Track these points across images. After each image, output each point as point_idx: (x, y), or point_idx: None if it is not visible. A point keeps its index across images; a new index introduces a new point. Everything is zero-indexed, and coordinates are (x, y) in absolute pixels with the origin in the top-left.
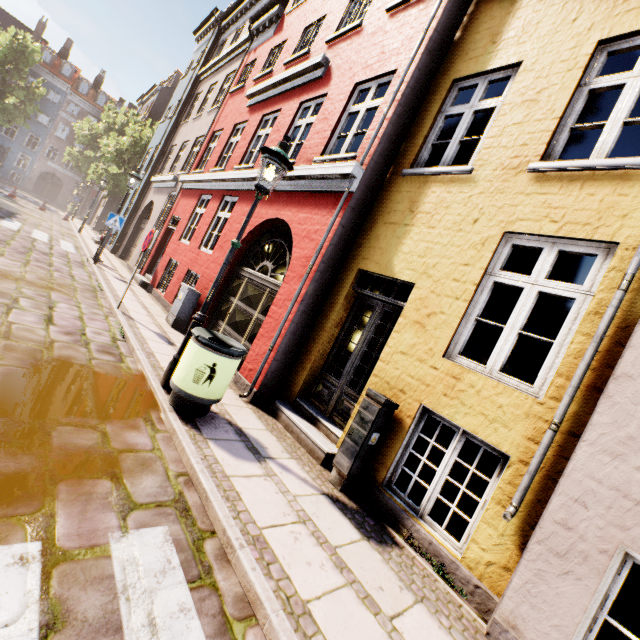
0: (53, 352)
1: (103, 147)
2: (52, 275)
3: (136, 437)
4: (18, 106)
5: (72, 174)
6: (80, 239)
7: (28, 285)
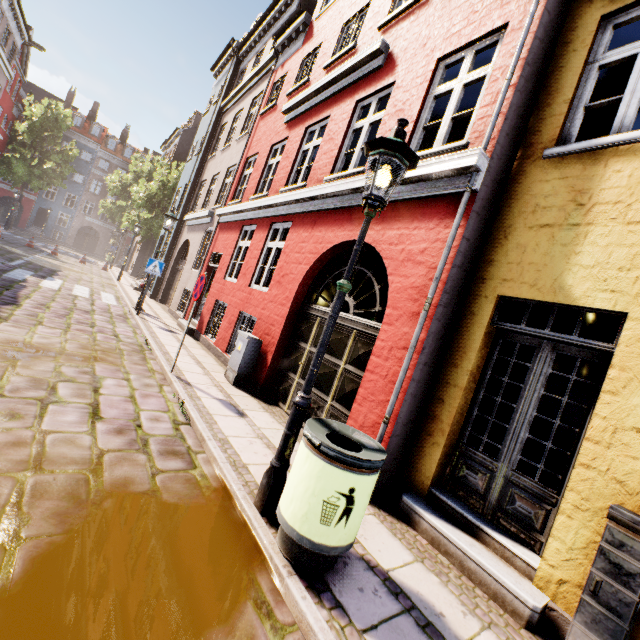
0: (102, 477)
1: (134, 194)
2: (95, 339)
3: None
4: (55, 169)
5: (107, 225)
6: (120, 288)
7: (68, 360)
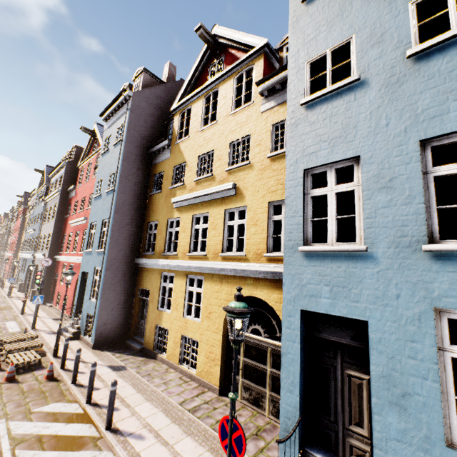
0: None
1: None
2: None
3: None
4: None
5: None
6: None
7: None
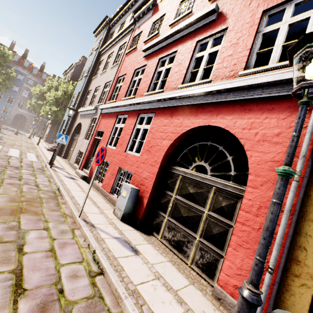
0: None
1: (48, 97)
2: (21, 190)
3: None
4: (2, 83)
5: (31, 114)
6: (38, 149)
7: None
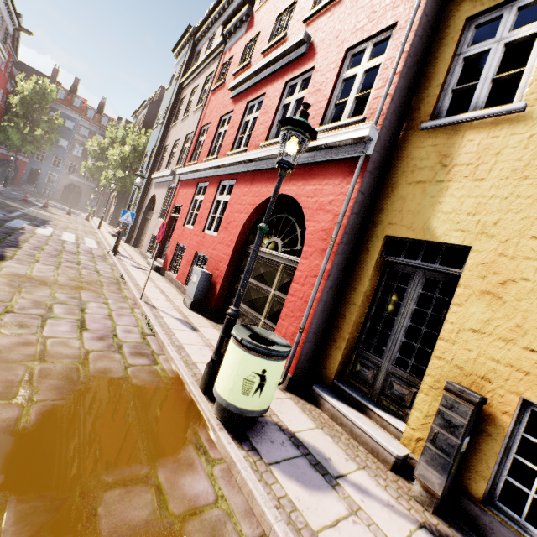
0: (89, 367)
1: (110, 157)
2: (81, 273)
3: (193, 482)
4: (44, 136)
5: (88, 182)
6: (100, 235)
7: (60, 288)
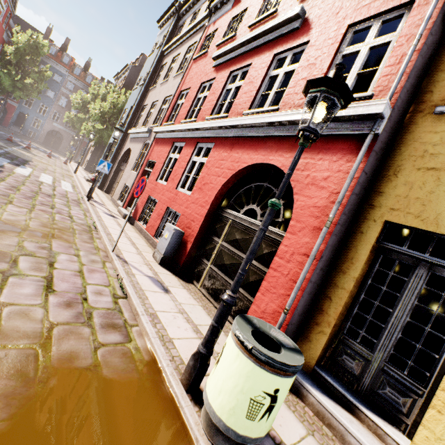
0: (50, 352)
1: (91, 110)
2: (54, 218)
3: None
4: (33, 85)
5: (69, 131)
6: (76, 179)
7: (30, 236)
